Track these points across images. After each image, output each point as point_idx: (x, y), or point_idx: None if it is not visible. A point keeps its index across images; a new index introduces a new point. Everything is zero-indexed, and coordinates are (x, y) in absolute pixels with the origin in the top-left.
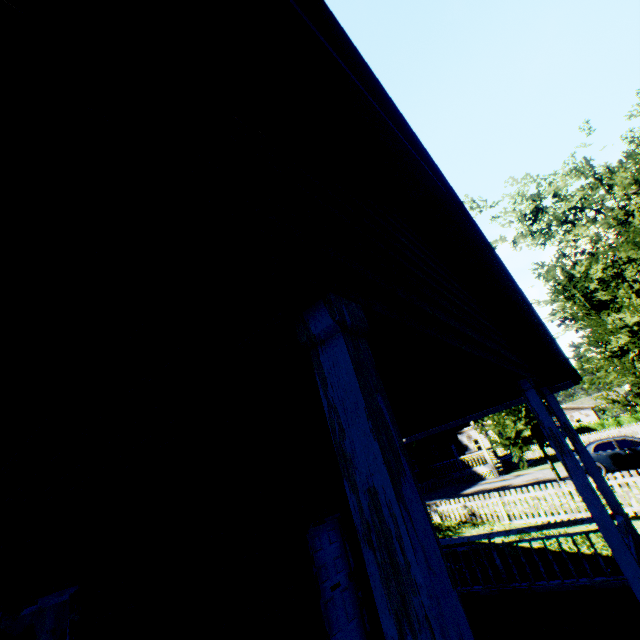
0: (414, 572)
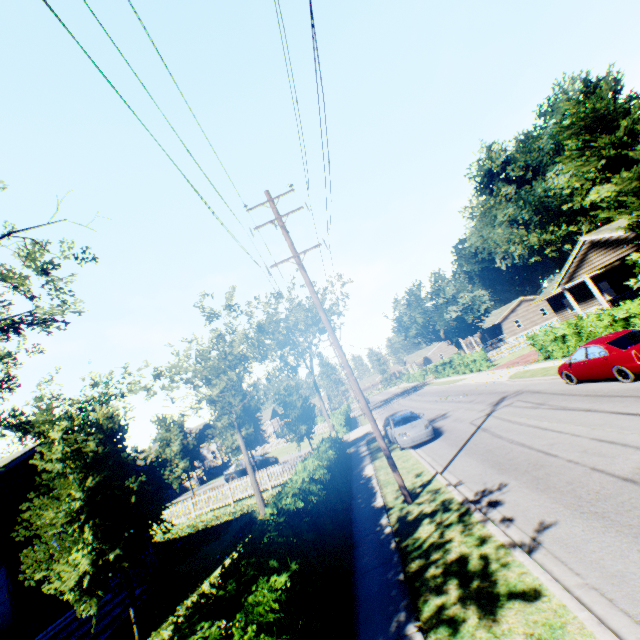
0: None
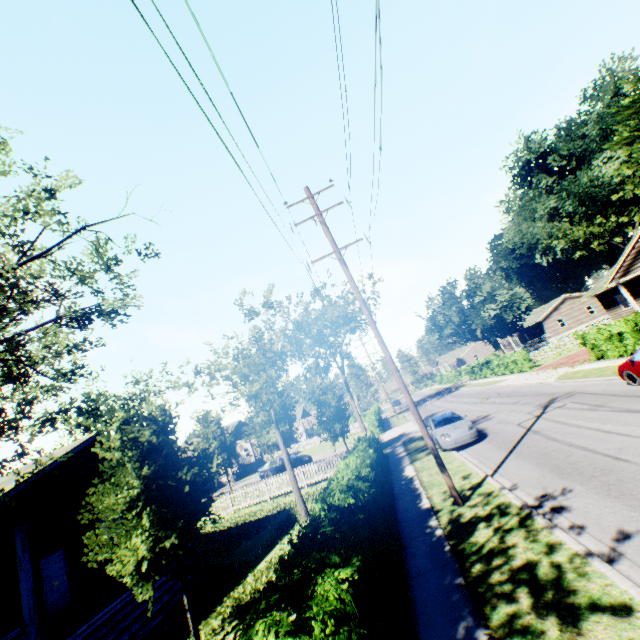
0: (24, 564)
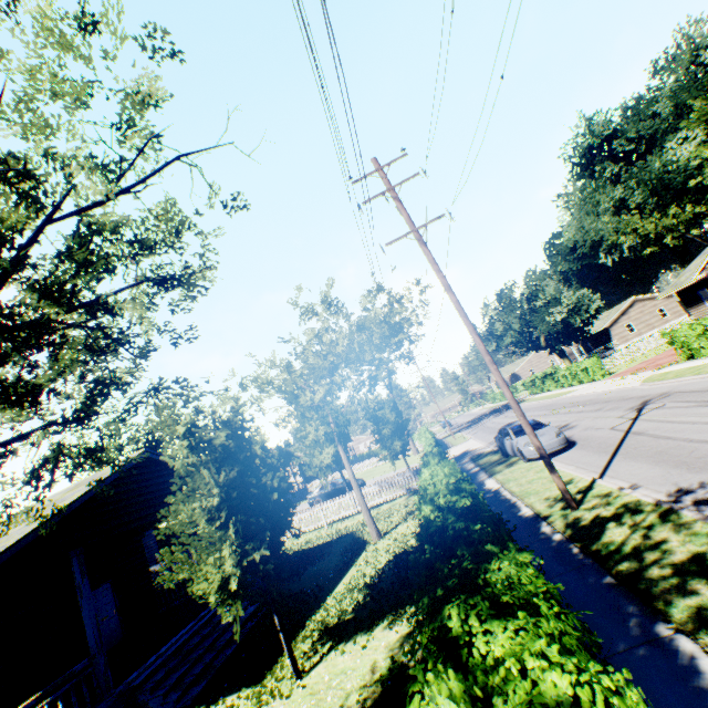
0: (84, 590)
